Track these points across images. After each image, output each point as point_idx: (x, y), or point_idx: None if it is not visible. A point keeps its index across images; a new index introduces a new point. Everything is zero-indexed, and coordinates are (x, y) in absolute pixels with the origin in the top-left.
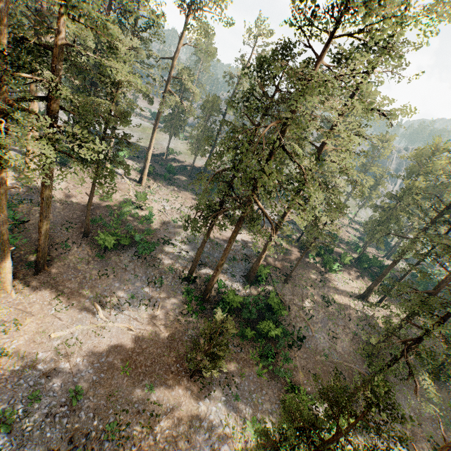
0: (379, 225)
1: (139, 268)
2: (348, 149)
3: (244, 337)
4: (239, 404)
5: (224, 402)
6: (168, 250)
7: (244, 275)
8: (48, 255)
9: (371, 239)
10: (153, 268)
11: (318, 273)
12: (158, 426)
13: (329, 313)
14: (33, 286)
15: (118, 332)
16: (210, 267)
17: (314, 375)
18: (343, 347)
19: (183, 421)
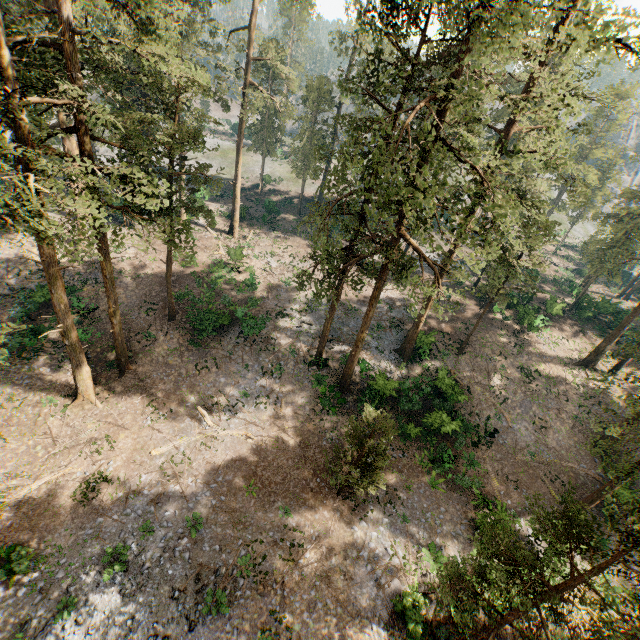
0: (611, 246)
1: (249, 355)
2: (558, 125)
3: (406, 437)
4: (408, 526)
5: (387, 525)
6: (284, 325)
7: (397, 348)
8: (130, 350)
9: (596, 272)
10: (267, 352)
11: (510, 335)
12: (302, 559)
13: (532, 393)
14: (119, 392)
15: (234, 443)
16: (345, 343)
17: (515, 483)
18: (558, 440)
19: (335, 551)
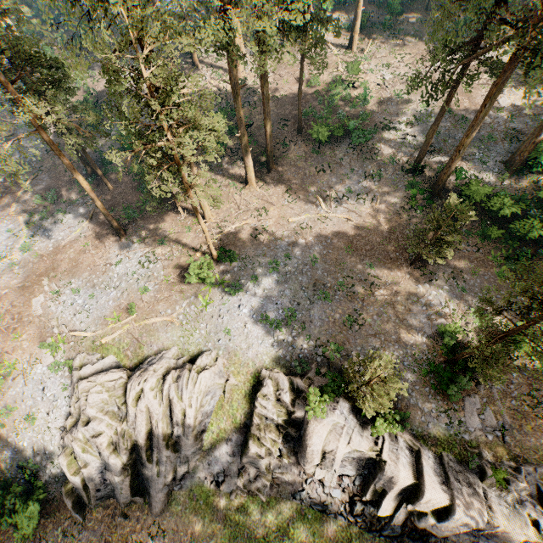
0: None
1: (355, 162)
2: None
3: (486, 238)
4: (464, 295)
5: (446, 290)
6: (388, 137)
7: (504, 161)
8: (273, 155)
9: None
10: (370, 160)
11: None
12: (377, 292)
13: None
14: (268, 183)
15: (339, 222)
16: (446, 154)
17: None
18: None
19: (401, 294)
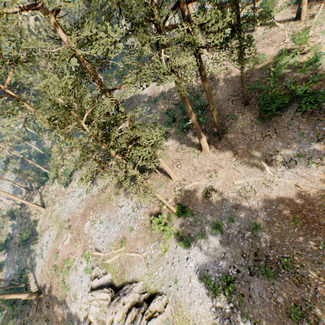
0: None
1: (304, 125)
2: None
3: None
4: None
5: None
6: None
7: None
8: (224, 126)
9: None
10: (324, 121)
11: None
12: None
13: None
14: (219, 148)
15: (285, 187)
16: None
17: None
18: None
19: None
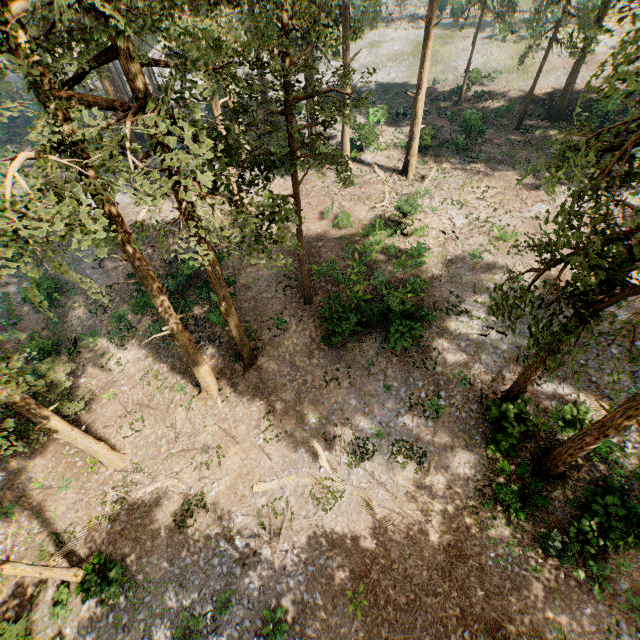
0: None
1: (395, 370)
2: None
3: None
4: None
5: None
6: (457, 328)
7: None
8: (259, 339)
9: None
10: (423, 370)
11: None
12: None
13: None
14: (240, 392)
15: (350, 506)
16: (567, 378)
17: None
18: None
19: None
